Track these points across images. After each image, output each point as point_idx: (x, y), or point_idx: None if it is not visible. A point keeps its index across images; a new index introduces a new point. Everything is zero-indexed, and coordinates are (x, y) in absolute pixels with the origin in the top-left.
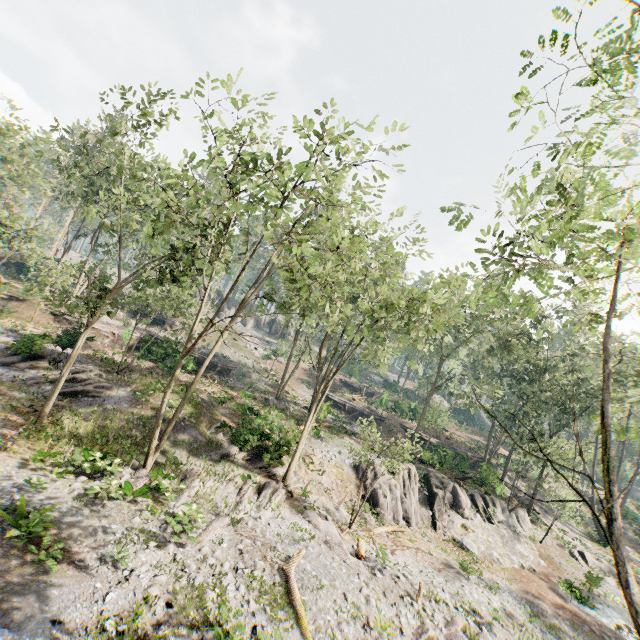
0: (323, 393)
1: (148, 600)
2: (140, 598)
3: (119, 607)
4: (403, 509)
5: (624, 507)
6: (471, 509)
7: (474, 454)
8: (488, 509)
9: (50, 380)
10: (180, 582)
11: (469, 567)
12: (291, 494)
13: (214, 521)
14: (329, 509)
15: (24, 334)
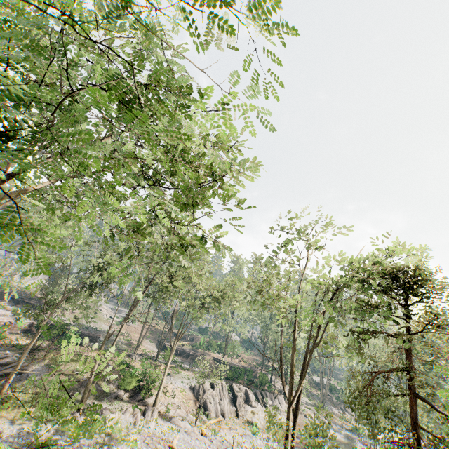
0: (175, 345)
1: None
2: None
3: None
4: (220, 409)
5: (330, 384)
6: (255, 401)
7: (255, 368)
8: (264, 399)
9: None
10: None
11: (256, 431)
12: (160, 412)
13: (129, 431)
14: (183, 416)
15: None
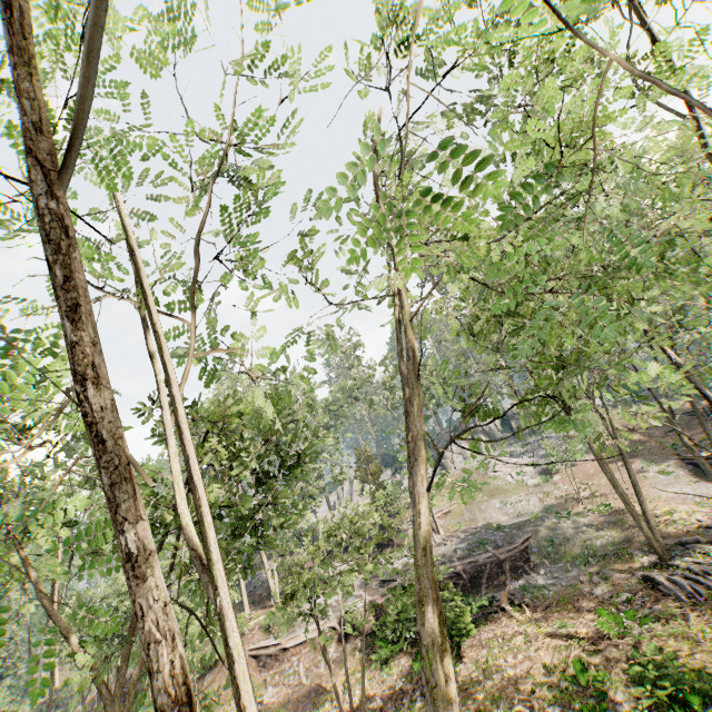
0: None
1: None
2: None
3: None
4: None
5: None
6: None
7: None
8: None
9: None
10: None
11: None
12: None
13: None
14: None
15: None
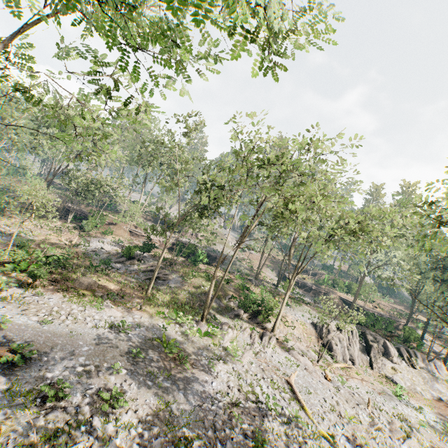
0: (293, 279)
1: (230, 387)
2: (226, 386)
3: (219, 388)
4: (349, 354)
5: None
6: (398, 357)
7: (397, 319)
8: (411, 358)
9: (141, 271)
10: (240, 381)
11: (399, 394)
12: (278, 340)
13: (244, 352)
14: (303, 350)
15: (126, 246)
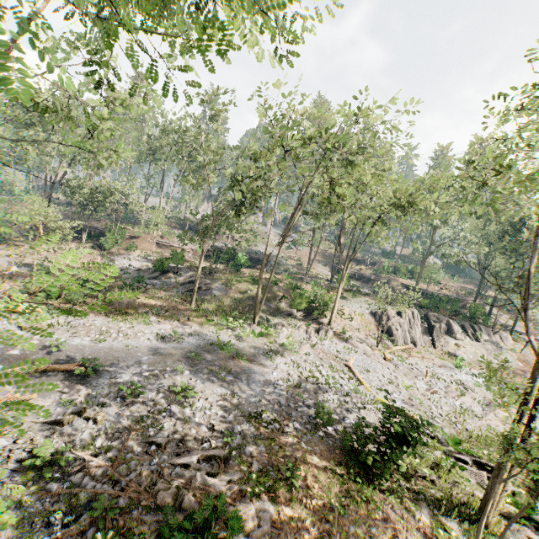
0: (346, 269)
1: (290, 375)
2: (286, 374)
3: (280, 377)
4: (410, 337)
5: None
6: (462, 334)
7: (464, 298)
8: (475, 333)
9: (180, 284)
10: (299, 369)
11: (460, 365)
12: (335, 332)
13: (301, 346)
14: (361, 339)
15: (157, 259)
